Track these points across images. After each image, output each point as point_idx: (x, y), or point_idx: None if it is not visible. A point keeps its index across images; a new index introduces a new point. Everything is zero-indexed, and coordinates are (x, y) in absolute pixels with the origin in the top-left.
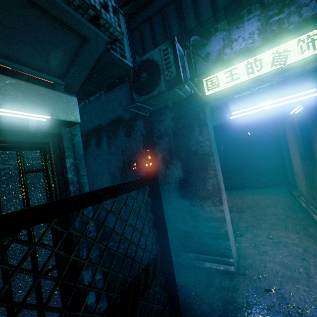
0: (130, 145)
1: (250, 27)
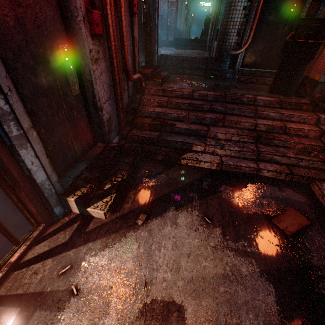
0: None
1: None
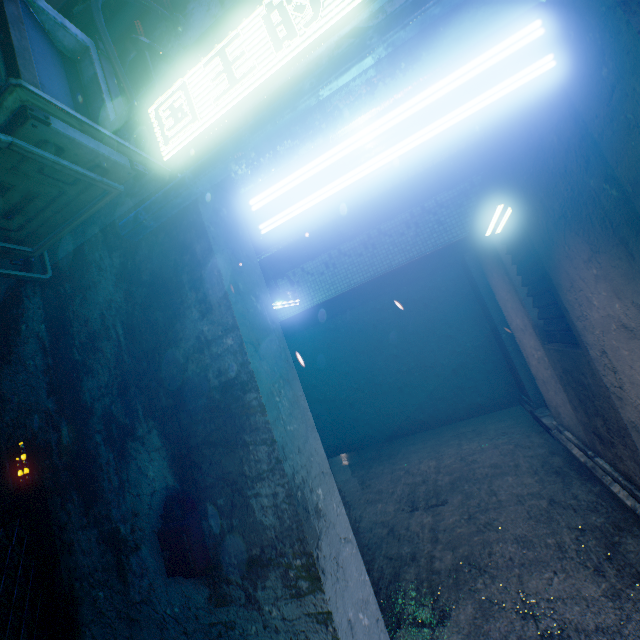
0: (12, 388)
1: None
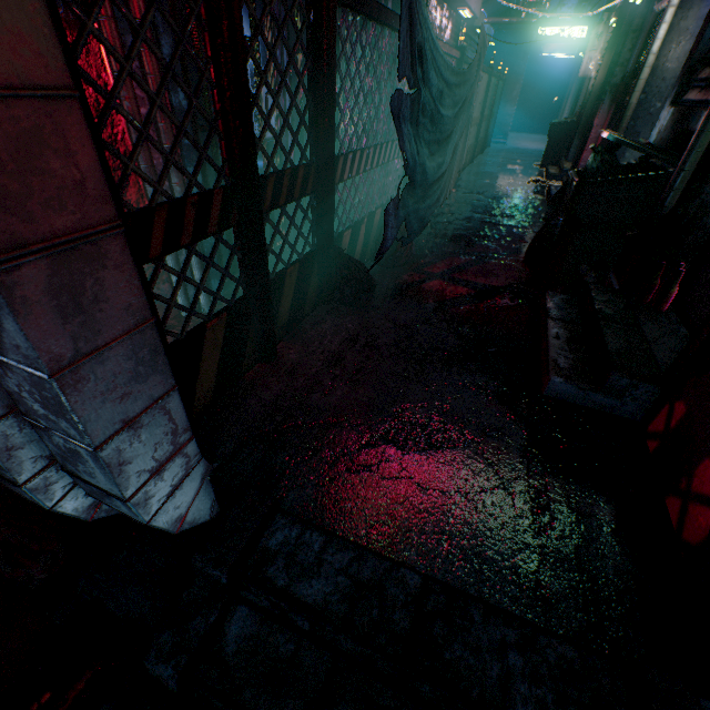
0: None
1: (573, 2)
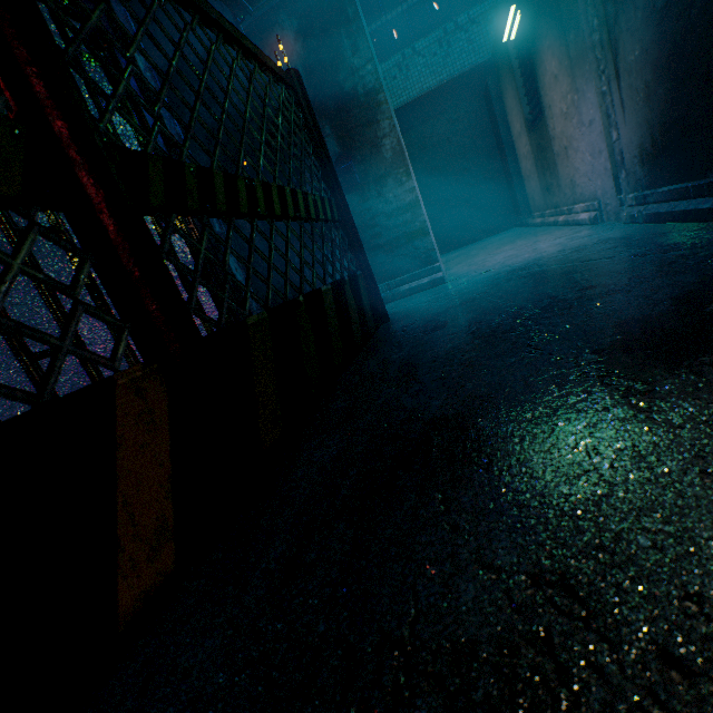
0: None
1: None
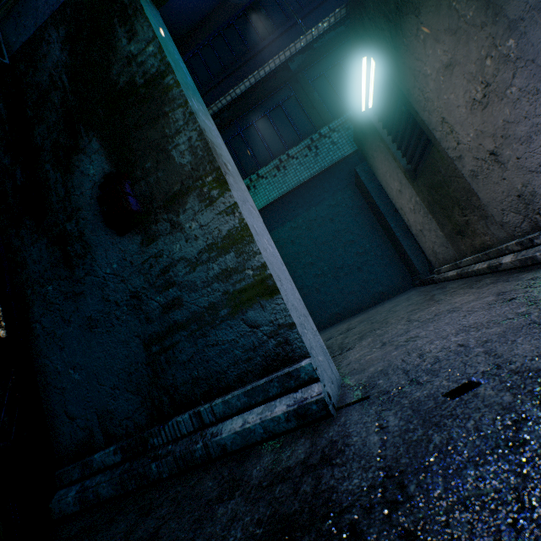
0: None
1: None
